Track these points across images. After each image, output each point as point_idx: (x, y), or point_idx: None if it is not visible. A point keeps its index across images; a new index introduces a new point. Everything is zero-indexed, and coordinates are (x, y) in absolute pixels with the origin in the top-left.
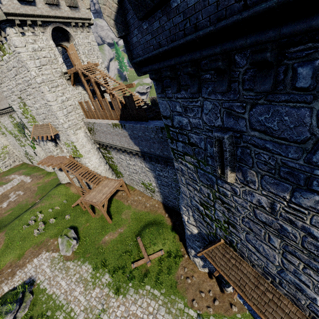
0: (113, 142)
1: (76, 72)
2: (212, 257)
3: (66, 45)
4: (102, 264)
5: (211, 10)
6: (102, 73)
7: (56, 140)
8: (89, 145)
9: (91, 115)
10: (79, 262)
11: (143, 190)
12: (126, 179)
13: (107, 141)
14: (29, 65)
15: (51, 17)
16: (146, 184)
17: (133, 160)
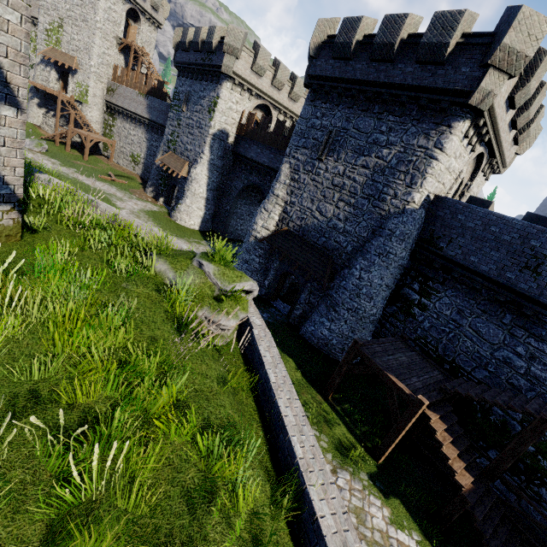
0: (129, 107)
1: (128, 45)
2: (163, 159)
3: (131, 23)
4: (72, 166)
5: (193, 59)
6: (150, 61)
7: (62, 76)
8: (101, 101)
9: (120, 80)
10: (47, 157)
11: (128, 164)
12: (114, 152)
13: (123, 105)
14: (99, 12)
15: (135, 2)
16: (135, 156)
17: (136, 130)
